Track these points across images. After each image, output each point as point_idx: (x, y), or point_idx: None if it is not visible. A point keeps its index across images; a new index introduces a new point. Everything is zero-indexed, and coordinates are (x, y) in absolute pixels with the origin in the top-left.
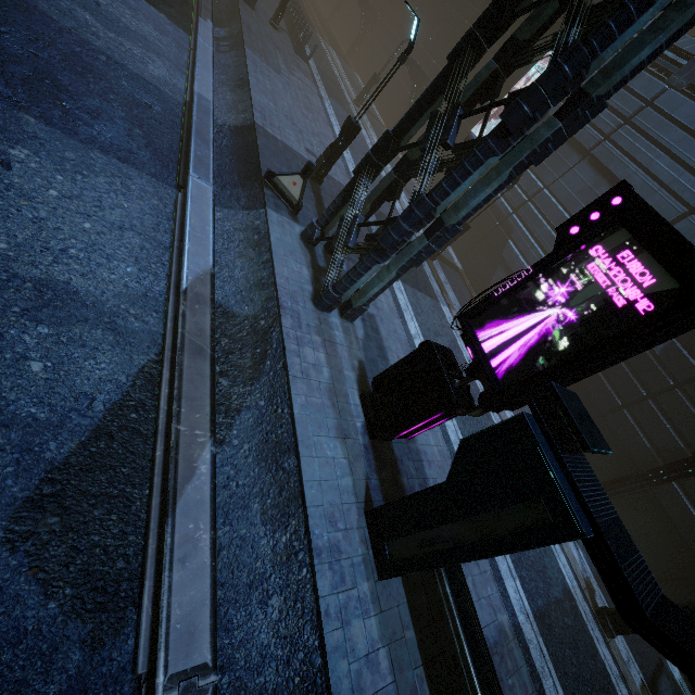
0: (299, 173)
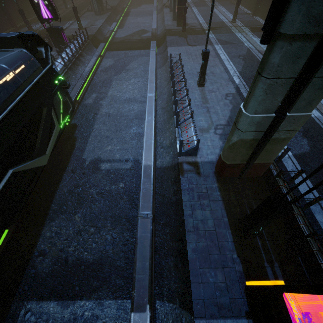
0: (167, 1)
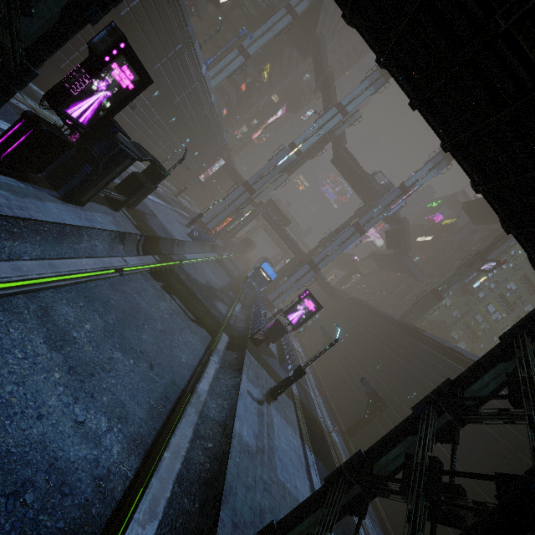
0: None
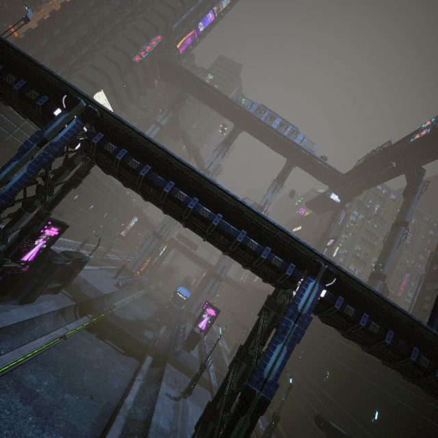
0: None
